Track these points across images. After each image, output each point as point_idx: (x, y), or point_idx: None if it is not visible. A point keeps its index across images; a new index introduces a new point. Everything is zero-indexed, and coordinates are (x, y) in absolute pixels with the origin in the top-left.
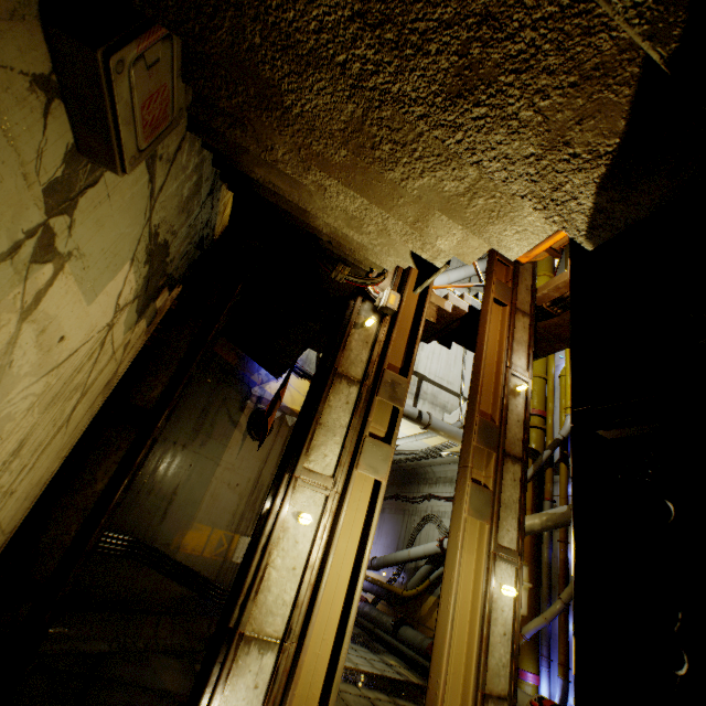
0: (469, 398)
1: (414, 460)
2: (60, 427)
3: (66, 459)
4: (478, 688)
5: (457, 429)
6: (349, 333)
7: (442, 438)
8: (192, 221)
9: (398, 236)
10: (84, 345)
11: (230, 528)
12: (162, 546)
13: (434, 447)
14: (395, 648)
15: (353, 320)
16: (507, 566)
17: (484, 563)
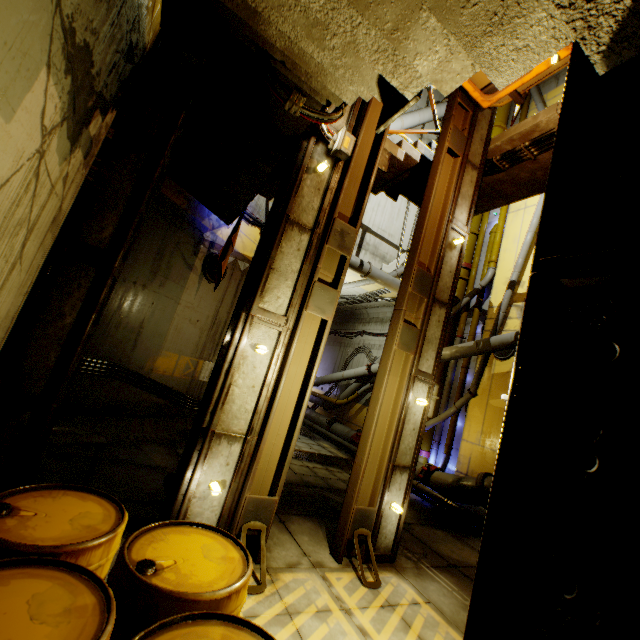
0: (410, 250)
1: (352, 303)
2: (13, 264)
3: (29, 295)
4: (390, 462)
5: (393, 278)
6: (301, 178)
7: (379, 285)
8: (115, 17)
9: (368, 53)
10: (15, 175)
11: (194, 356)
12: (137, 369)
13: (370, 293)
14: (328, 437)
15: (306, 164)
16: (423, 385)
17: (406, 383)
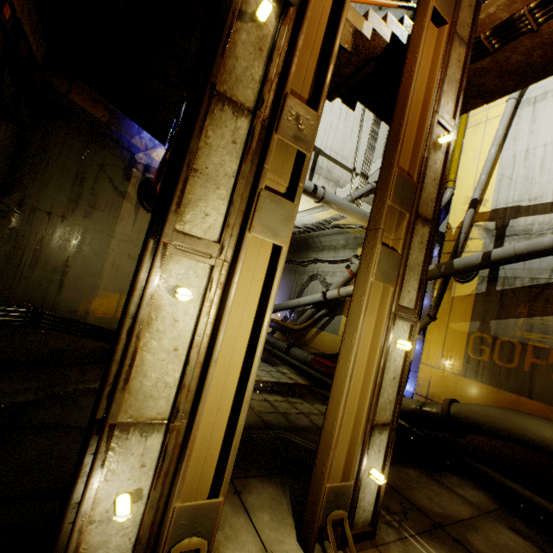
0: (386, 150)
1: (305, 233)
2: None
3: None
4: (367, 423)
5: (347, 203)
6: (231, 26)
7: (332, 212)
8: None
9: None
10: None
11: None
12: (68, 313)
13: (323, 220)
14: (287, 361)
15: (237, 2)
16: (404, 323)
17: (385, 323)
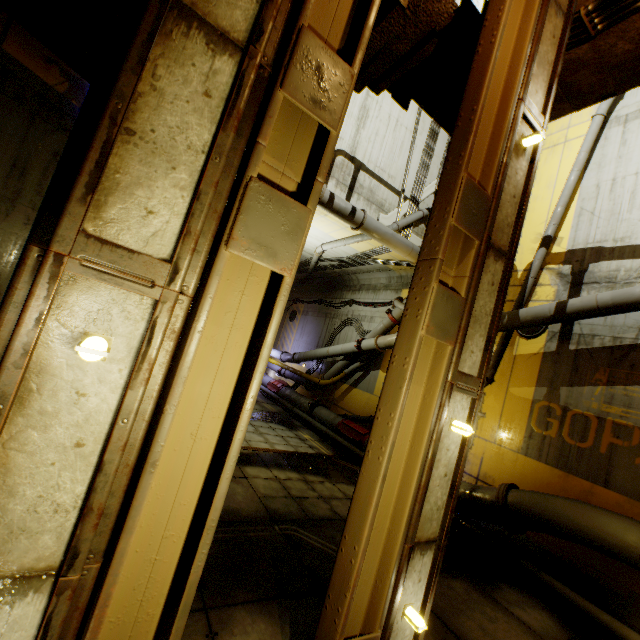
0: (451, 148)
1: (340, 267)
2: None
3: None
4: (405, 542)
5: (392, 232)
6: None
7: (373, 243)
8: None
9: None
10: None
11: None
12: None
13: (362, 253)
14: (310, 423)
15: None
16: (463, 397)
17: (438, 398)
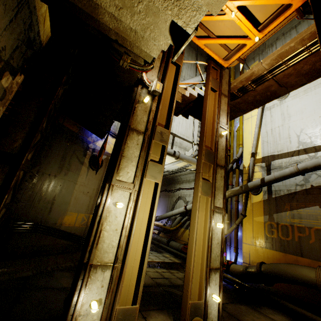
0: (199, 139)
1: (172, 174)
2: None
3: None
4: (207, 267)
5: (191, 158)
6: (135, 106)
7: (185, 163)
8: (12, 17)
9: (160, 3)
10: None
11: (87, 212)
12: (52, 225)
13: (181, 167)
14: (168, 250)
15: (137, 98)
16: (219, 215)
17: (209, 215)
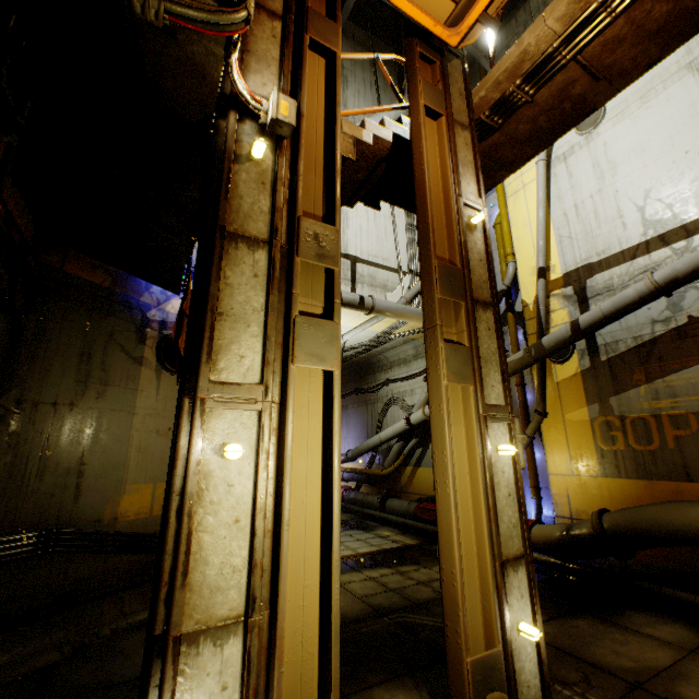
0: (419, 244)
1: (365, 352)
2: None
3: None
4: (495, 560)
5: (403, 306)
6: (229, 170)
7: (389, 321)
8: None
9: None
10: None
11: None
12: (91, 525)
13: (382, 332)
14: (386, 520)
15: (231, 149)
16: (499, 424)
17: (476, 429)
